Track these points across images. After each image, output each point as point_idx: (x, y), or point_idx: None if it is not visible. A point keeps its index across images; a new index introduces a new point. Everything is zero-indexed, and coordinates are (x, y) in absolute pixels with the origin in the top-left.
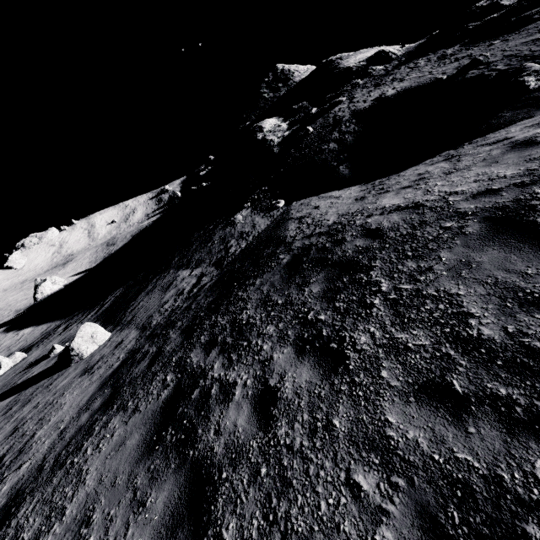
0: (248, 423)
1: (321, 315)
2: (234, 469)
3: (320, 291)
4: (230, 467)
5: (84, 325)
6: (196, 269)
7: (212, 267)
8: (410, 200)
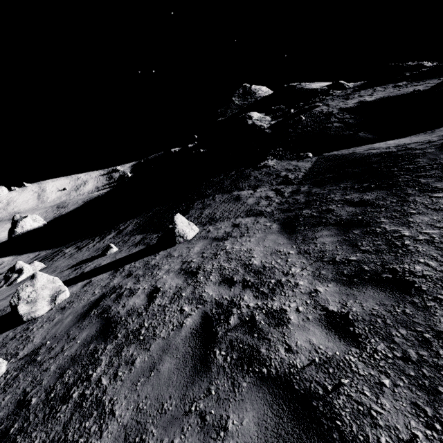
0: None
1: None
2: None
3: None
4: None
5: (178, 215)
6: (258, 189)
7: (279, 185)
8: None
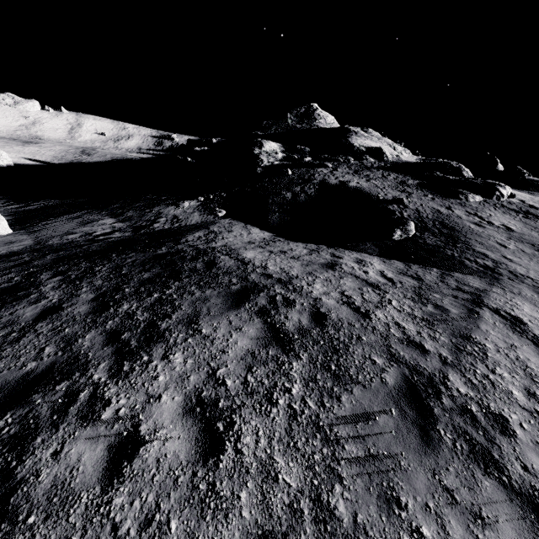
0: (31, 316)
1: (128, 288)
2: (1, 329)
3: (146, 278)
4: (0, 328)
5: None
6: (119, 223)
7: (131, 228)
8: (253, 259)
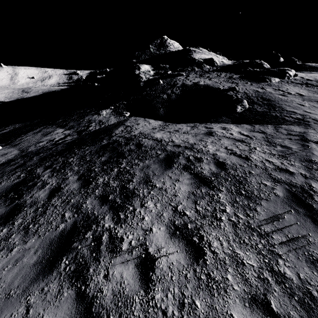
0: (44, 196)
1: (96, 168)
2: (30, 208)
3: (104, 160)
4: (29, 207)
5: None
6: (67, 130)
7: (76, 132)
8: (162, 138)
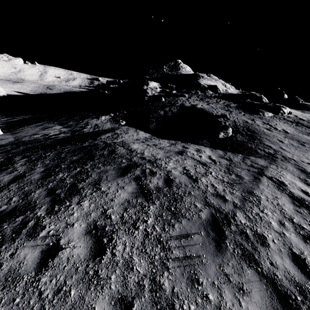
0: (7, 180)
1: (63, 165)
2: None
3: (74, 159)
4: None
5: None
6: (64, 128)
7: (71, 131)
8: (137, 149)
